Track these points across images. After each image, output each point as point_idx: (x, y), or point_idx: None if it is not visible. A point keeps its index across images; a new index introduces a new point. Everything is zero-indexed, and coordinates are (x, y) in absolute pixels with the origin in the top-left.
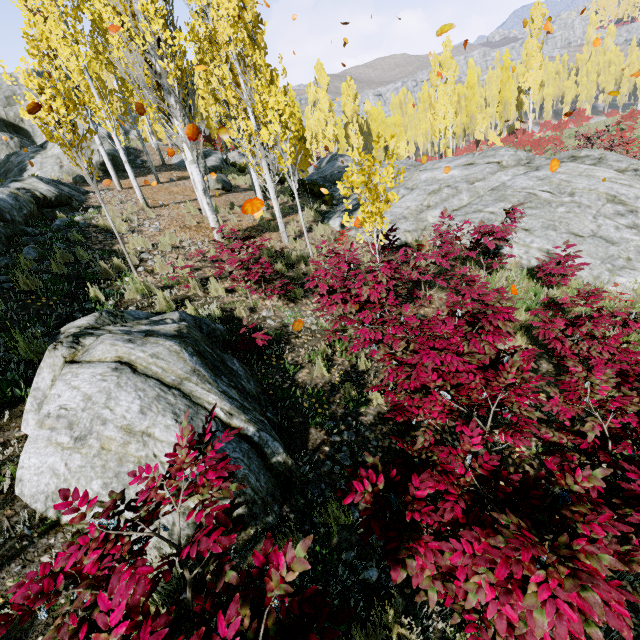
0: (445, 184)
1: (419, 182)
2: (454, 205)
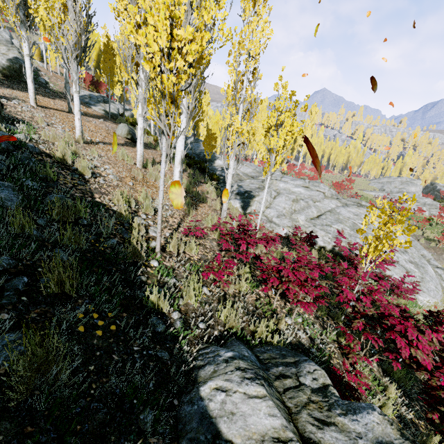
0: (299, 197)
1: (280, 189)
2: (310, 215)
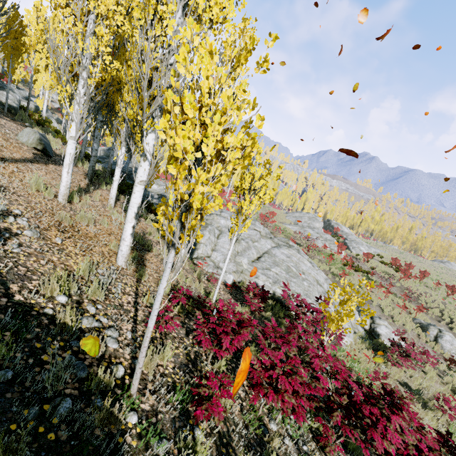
0: (240, 236)
1: (222, 226)
2: (251, 257)
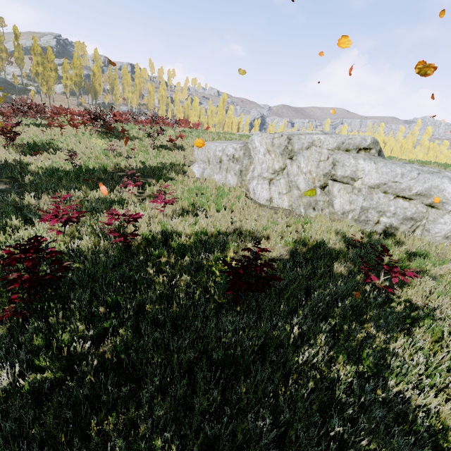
0: None
1: None
2: None
